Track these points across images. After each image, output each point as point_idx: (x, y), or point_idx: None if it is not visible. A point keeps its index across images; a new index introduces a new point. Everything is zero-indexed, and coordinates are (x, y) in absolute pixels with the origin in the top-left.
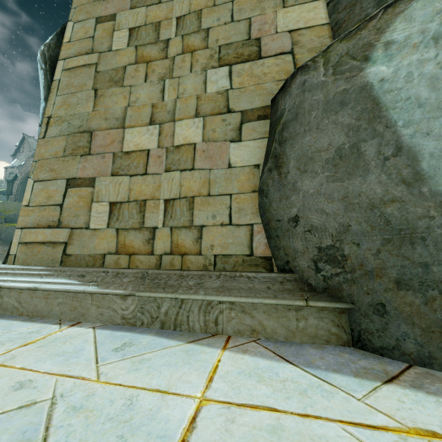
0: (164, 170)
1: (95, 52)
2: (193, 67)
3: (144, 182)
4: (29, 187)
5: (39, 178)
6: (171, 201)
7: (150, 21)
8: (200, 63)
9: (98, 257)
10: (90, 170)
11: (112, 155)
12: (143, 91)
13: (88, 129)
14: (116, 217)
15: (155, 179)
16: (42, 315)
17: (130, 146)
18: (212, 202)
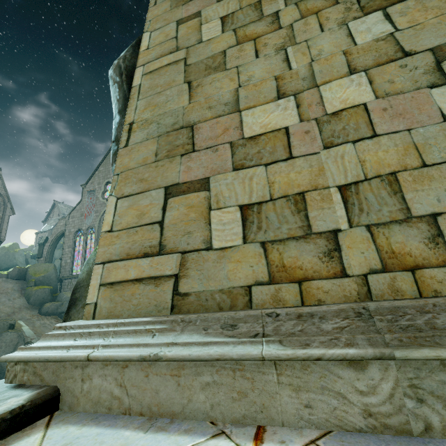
0: (321, 148)
1: (181, 49)
2: (323, 26)
3: (292, 169)
4: (110, 207)
5: (123, 193)
6: (352, 186)
7: (247, 3)
8: (333, 19)
9: (238, 293)
10: (199, 170)
11: (228, 146)
12: (257, 67)
13: (186, 124)
14: (256, 225)
15: (310, 161)
16: (170, 412)
17: (254, 130)
18: (436, 174)
